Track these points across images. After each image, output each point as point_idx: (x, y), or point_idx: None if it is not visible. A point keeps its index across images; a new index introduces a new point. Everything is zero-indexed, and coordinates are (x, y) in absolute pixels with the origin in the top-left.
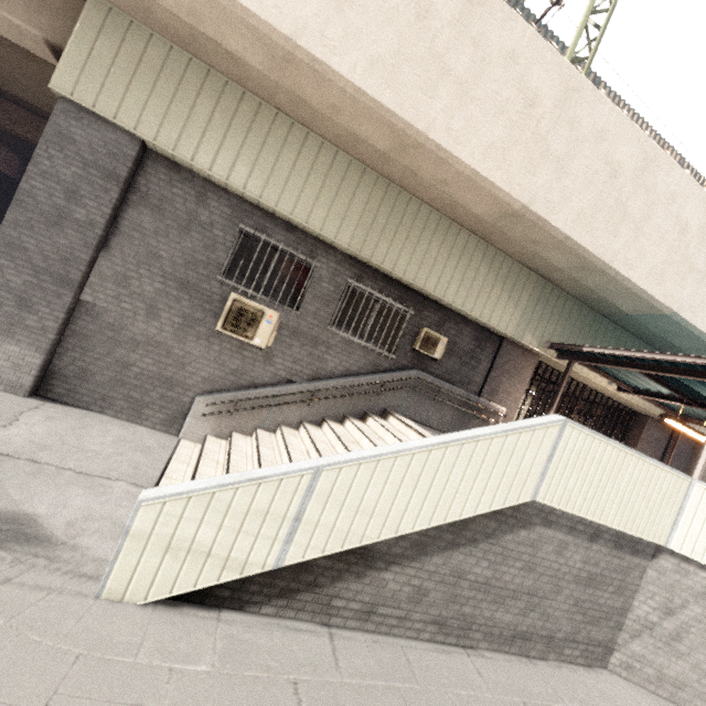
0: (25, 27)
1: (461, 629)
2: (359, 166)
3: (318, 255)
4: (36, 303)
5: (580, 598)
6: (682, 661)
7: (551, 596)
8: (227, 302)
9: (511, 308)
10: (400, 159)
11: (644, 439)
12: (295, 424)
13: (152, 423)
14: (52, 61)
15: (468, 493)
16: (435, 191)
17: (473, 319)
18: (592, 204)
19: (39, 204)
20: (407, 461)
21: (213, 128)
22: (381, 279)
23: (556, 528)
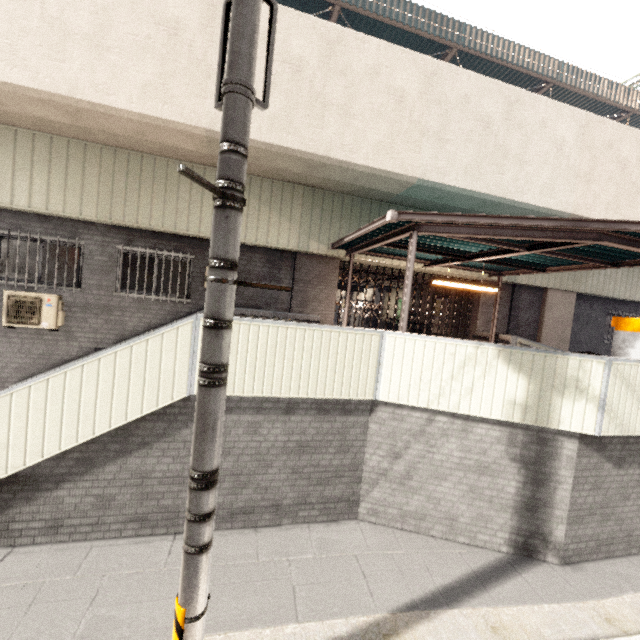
0: None
1: (167, 519)
2: (78, 143)
3: (80, 234)
4: None
5: (297, 465)
6: (417, 495)
7: (260, 471)
8: (3, 300)
9: (286, 224)
10: (89, 126)
11: (484, 303)
12: None
13: None
14: None
15: (110, 406)
16: (146, 143)
17: (255, 245)
18: (284, 105)
19: None
20: (26, 395)
21: None
22: (151, 237)
23: (239, 412)
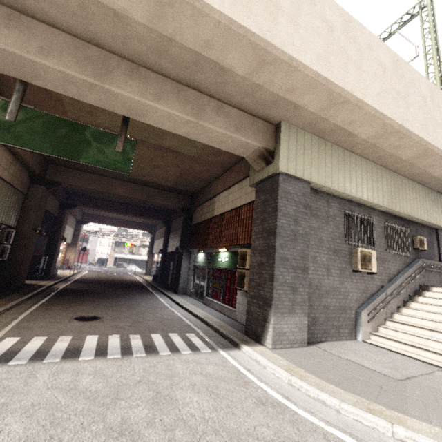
0: (254, 143)
1: None
2: (378, 167)
3: (371, 215)
4: (298, 287)
5: None
6: None
7: None
8: (358, 254)
9: (440, 213)
10: (412, 161)
11: None
12: (395, 309)
13: (344, 336)
14: (243, 154)
15: None
16: (417, 170)
17: (428, 224)
18: None
19: (286, 231)
20: None
21: (333, 168)
22: (392, 218)
23: None
